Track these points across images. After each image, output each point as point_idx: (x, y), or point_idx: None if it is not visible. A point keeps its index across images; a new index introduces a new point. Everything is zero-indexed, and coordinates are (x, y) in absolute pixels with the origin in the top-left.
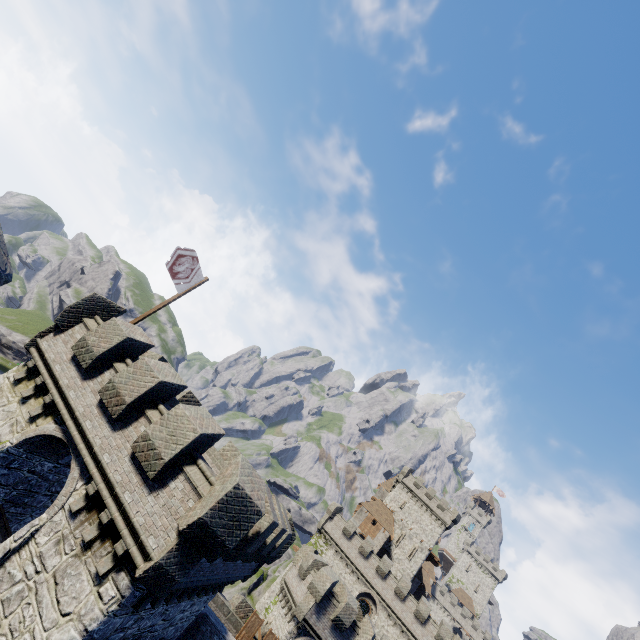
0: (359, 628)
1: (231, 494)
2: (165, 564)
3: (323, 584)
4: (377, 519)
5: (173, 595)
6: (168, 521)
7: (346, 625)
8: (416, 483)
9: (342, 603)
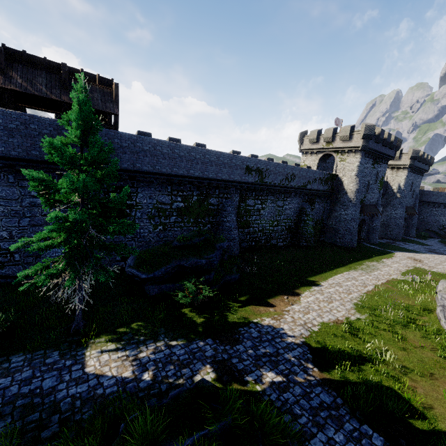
0: None
1: (413, 151)
2: (410, 164)
3: None
4: None
5: (414, 172)
6: (406, 161)
7: None
8: None
9: None
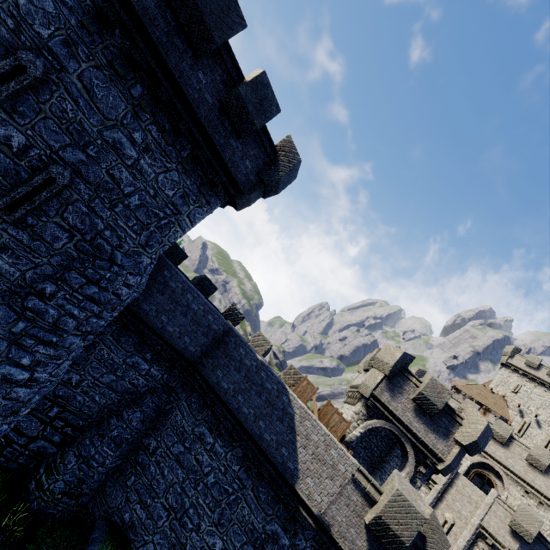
0: (461, 418)
1: None
2: None
3: (391, 356)
4: (481, 402)
5: None
6: None
7: (437, 406)
8: (529, 362)
9: (425, 381)
